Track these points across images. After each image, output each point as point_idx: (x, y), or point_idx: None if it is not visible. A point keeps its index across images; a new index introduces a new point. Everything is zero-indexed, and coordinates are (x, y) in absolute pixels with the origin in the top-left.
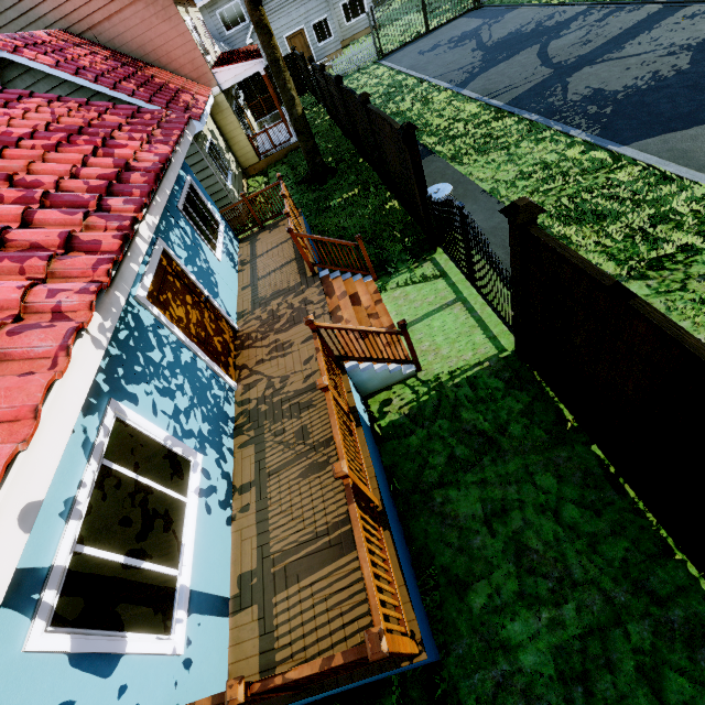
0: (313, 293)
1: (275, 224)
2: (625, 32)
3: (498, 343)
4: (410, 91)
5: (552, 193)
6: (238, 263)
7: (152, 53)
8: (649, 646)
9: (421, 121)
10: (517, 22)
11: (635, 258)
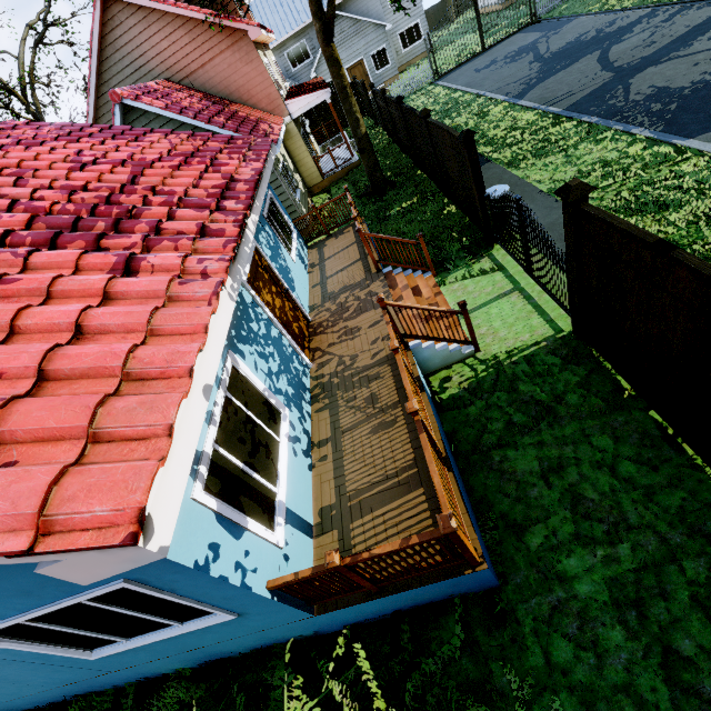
0: (377, 286)
1: (341, 231)
2: (693, 29)
3: (555, 325)
4: (466, 107)
5: (612, 188)
6: (308, 266)
7: (235, 92)
8: (704, 579)
9: (477, 133)
10: (576, 32)
11: (698, 242)
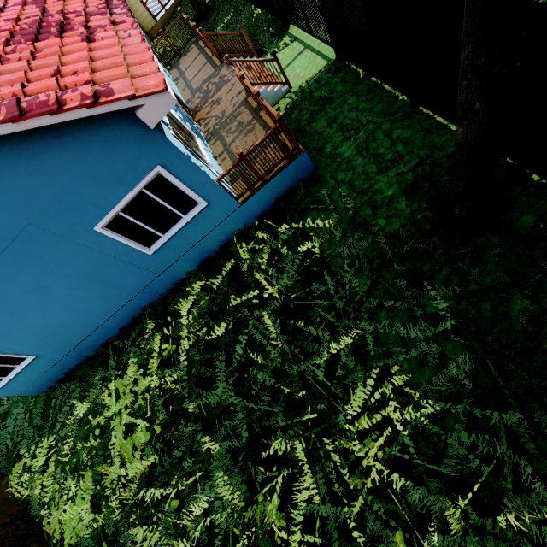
0: (224, 71)
1: (187, 50)
2: None
3: (328, 58)
4: None
5: None
6: (173, 81)
7: None
8: (388, 128)
9: None
10: None
11: None
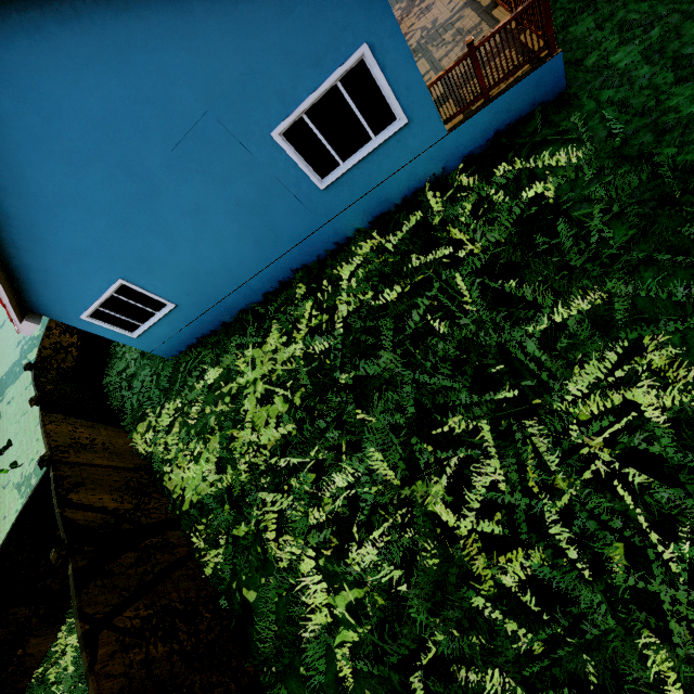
0: None
1: None
2: None
3: None
4: None
5: None
6: None
7: None
8: None
9: None
10: None
11: None
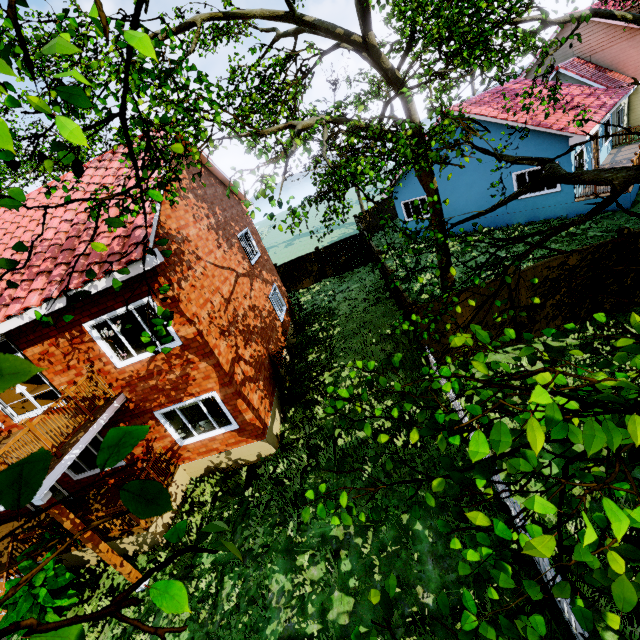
0: None
1: (637, 143)
2: None
3: None
4: None
5: None
6: (608, 154)
7: (615, 64)
8: None
9: None
10: None
11: None
